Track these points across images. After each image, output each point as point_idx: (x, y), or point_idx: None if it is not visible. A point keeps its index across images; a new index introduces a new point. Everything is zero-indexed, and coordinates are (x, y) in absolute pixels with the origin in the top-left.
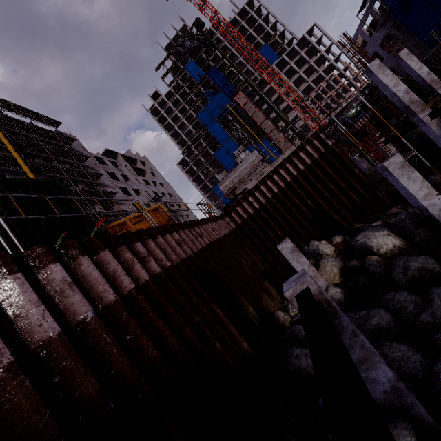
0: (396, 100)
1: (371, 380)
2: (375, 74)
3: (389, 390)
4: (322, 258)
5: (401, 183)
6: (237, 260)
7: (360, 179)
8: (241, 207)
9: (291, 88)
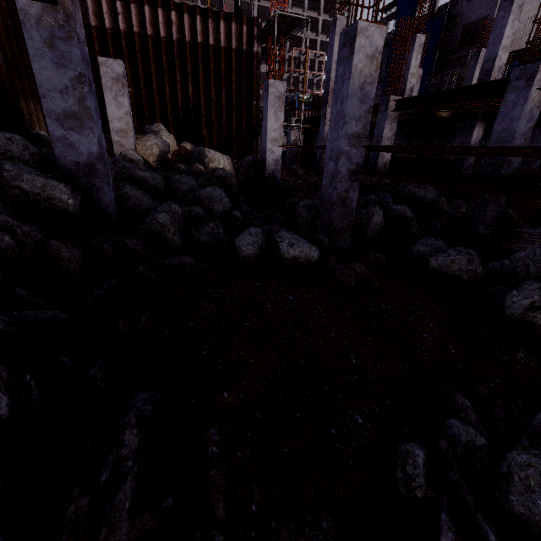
0: (328, 78)
1: (68, 142)
2: (336, 31)
3: (84, 164)
4: (152, 133)
5: (267, 112)
6: (18, 24)
7: (252, 115)
8: (96, 3)
9: None
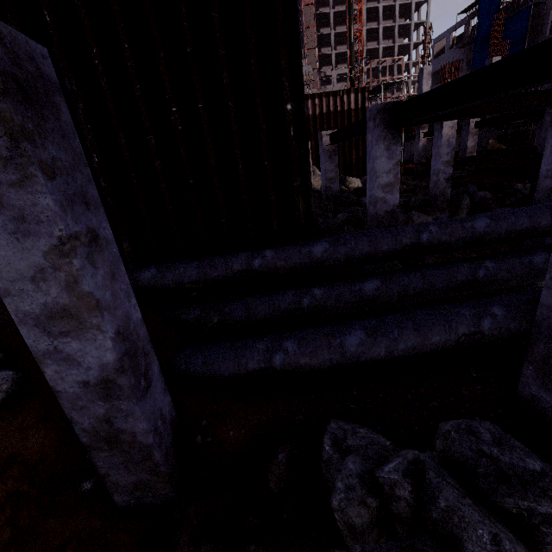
0: None
1: (330, 188)
2: (423, 77)
3: (334, 195)
4: (316, 174)
5: None
6: None
7: (365, 147)
8: None
9: (362, 35)
